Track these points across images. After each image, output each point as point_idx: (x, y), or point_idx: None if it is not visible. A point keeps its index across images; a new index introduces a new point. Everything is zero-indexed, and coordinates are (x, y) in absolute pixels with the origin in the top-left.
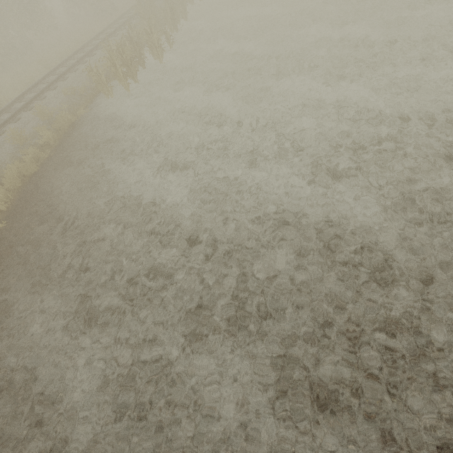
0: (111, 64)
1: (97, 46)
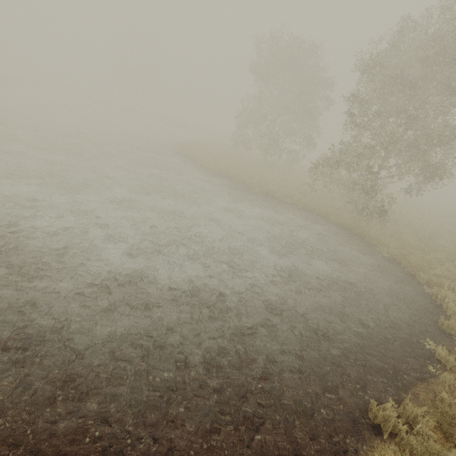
0: None
1: None
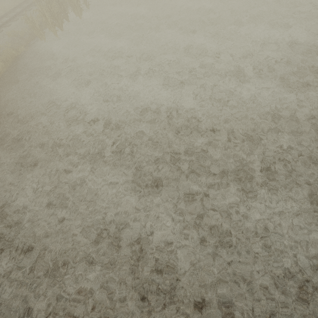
0: (42, 14)
1: (32, 3)
